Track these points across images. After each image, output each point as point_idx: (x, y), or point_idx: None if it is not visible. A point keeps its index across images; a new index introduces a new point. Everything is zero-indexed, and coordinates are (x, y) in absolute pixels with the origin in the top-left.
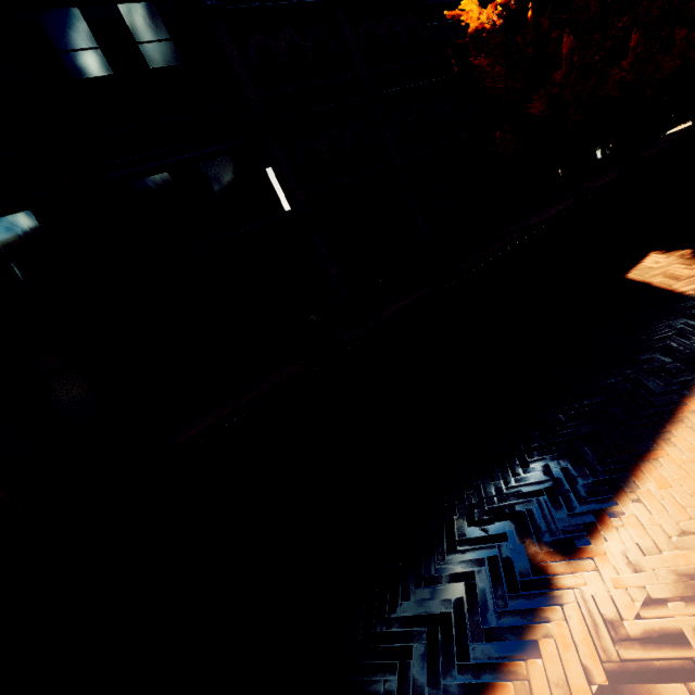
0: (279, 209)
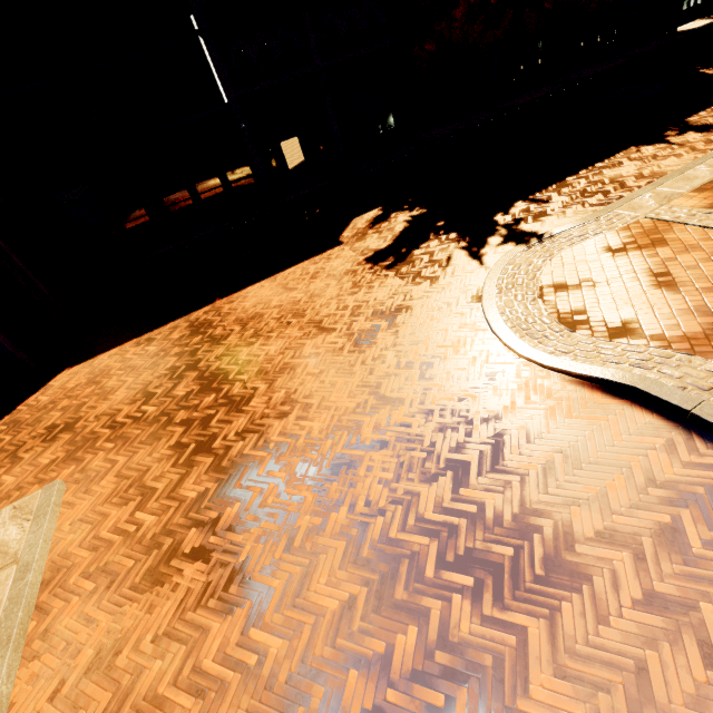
0: (220, 100)
